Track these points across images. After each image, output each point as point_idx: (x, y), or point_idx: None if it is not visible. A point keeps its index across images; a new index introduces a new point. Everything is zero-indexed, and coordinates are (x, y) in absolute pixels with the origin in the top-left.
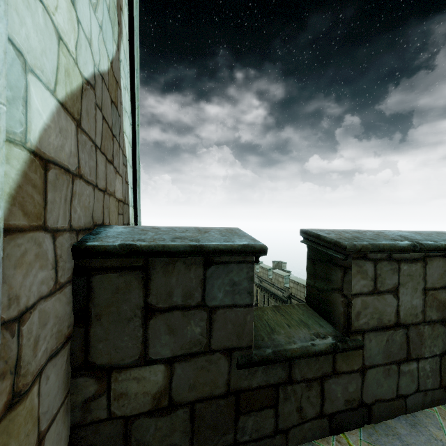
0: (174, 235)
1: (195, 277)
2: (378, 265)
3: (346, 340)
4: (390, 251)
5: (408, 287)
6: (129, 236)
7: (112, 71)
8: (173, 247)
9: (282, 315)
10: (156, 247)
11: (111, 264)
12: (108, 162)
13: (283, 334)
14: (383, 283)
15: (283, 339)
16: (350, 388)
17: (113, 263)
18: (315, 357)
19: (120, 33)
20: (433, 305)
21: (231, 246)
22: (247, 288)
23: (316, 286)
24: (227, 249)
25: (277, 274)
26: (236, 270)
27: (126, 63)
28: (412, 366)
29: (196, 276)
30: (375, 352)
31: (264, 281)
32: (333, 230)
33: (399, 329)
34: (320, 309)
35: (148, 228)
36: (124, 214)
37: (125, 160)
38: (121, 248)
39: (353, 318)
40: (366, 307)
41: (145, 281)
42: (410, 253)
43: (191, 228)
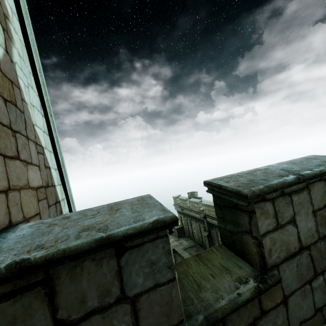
0: (82, 226)
1: (109, 271)
2: (275, 203)
3: (266, 279)
4: (282, 188)
5: (302, 214)
6: (28, 243)
7: (1, 72)
8: (76, 249)
9: (205, 264)
10: (54, 255)
11: (1, 291)
12: (10, 159)
13: (210, 290)
14: (283, 217)
15: (211, 295)
16: (279, 321)
17: (3, 290)
18: (243, 306)
19: (8, 38)
20: (322, 222)
21: (141, 227)
22: (167, 263)
23: (227, 229)
24: (137, 232)
25: (193, 202)
26: (151, 249)
27: (25, 65)
28: (320, 280)
29: (109, 269)
30: (291, 280)
31: (184, 209)
32: (230, 176)
33: (303, 252)
34: (235, 249)
35: (57, 221)
36: (48, 197)
37: (41, 148)
38: (8, 270)
39: (267, 256)
40: (274, 243)
41: (50, 296)
42: (297, 185)
43: (103, 207)
